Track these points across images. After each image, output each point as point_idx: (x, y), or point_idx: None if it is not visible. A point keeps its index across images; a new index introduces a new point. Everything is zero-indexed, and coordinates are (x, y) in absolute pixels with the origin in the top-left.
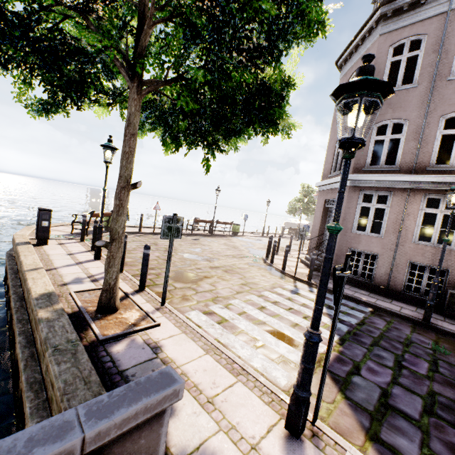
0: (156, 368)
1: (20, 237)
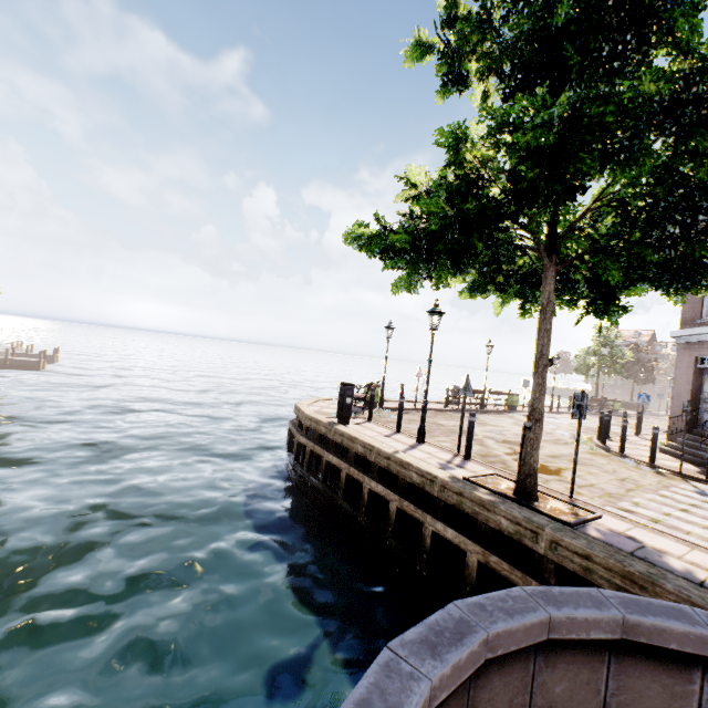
0: (659, 555)
1: (316, 416)
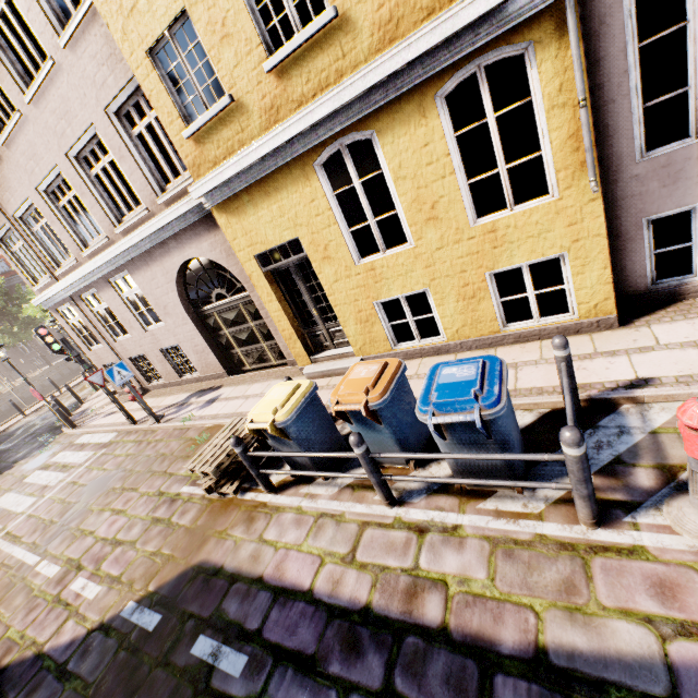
0: None
1: None
